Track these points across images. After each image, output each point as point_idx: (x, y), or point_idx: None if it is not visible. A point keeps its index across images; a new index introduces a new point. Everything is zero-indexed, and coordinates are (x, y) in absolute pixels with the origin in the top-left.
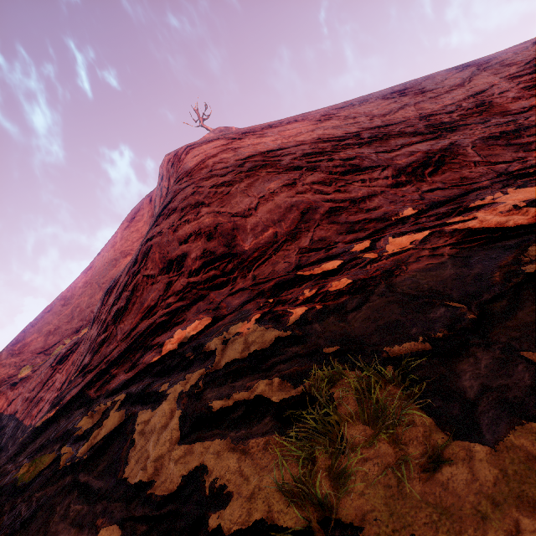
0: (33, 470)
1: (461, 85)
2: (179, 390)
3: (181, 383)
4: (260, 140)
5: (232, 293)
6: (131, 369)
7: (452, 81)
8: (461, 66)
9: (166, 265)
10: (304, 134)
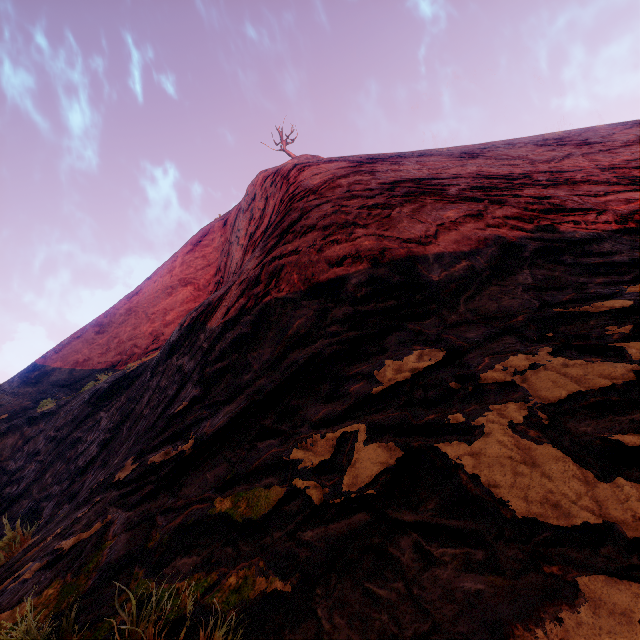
0: (245, 506)
1: (637, 141)
2: (504, 421)
3: (489, 414)
4: (398, 167)
5: (450, 326)
6: (330, 400)
7: (624, 137)
8: (629, 123)
9: (312, 288)
10: (453, 168)
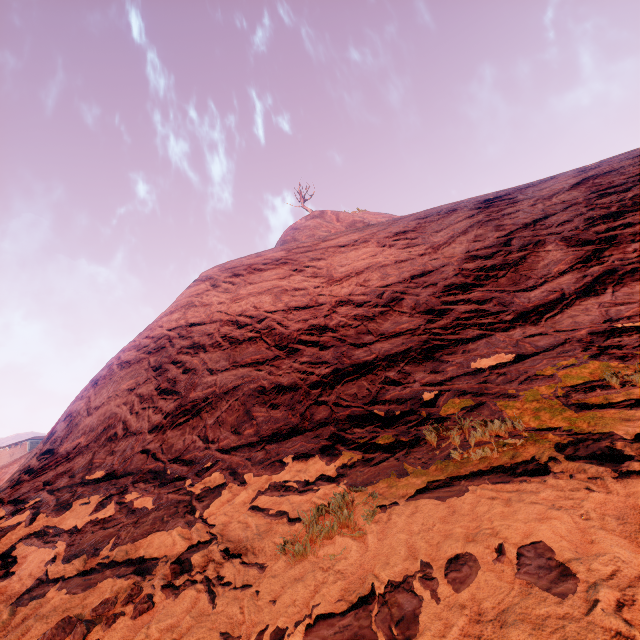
0: None
1: (438, 247)
2: None
3: None
4: (217, 297)
5: None
6: None
7: (442, 236)
8: (487, 204)
9: (50, 434)
10: (248, 298)
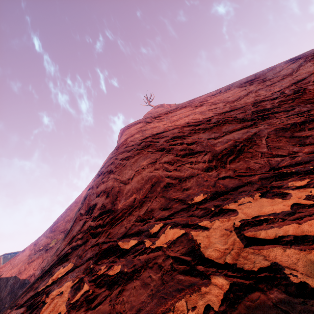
0: None
1: (290, 74)
2: None
3: None
4: (158, 124)
5: (93, 245)
6: (35, 289)
7: (285, 71)
8: (295, 58)
9: (88, 209)
10: (182, 119)
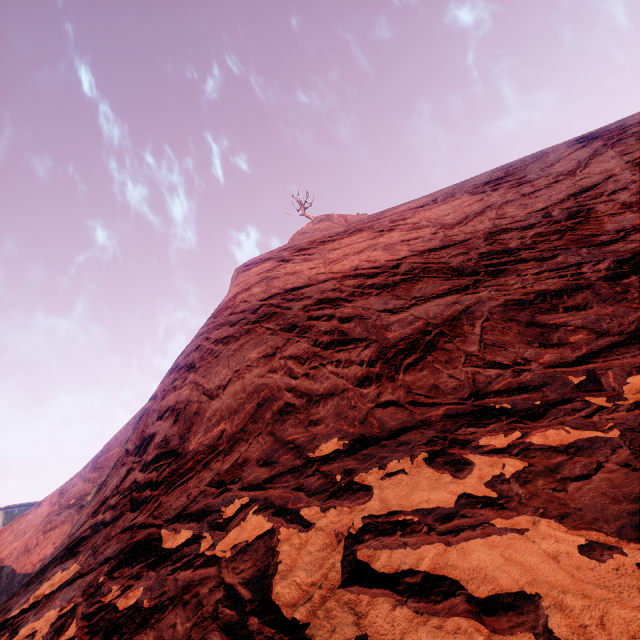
0: None
1: (571, 172)
2: None
3: None
4: (301, 266)
5: (125, 528)
6: (7, 612)
7: (563, 166)
8: (589, 137)
9: (140, 442)
10: (348, 258)
